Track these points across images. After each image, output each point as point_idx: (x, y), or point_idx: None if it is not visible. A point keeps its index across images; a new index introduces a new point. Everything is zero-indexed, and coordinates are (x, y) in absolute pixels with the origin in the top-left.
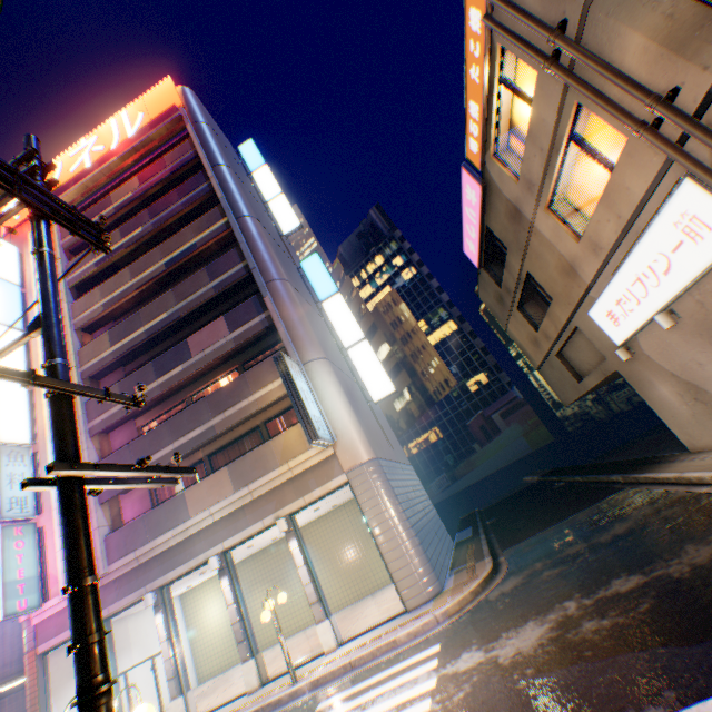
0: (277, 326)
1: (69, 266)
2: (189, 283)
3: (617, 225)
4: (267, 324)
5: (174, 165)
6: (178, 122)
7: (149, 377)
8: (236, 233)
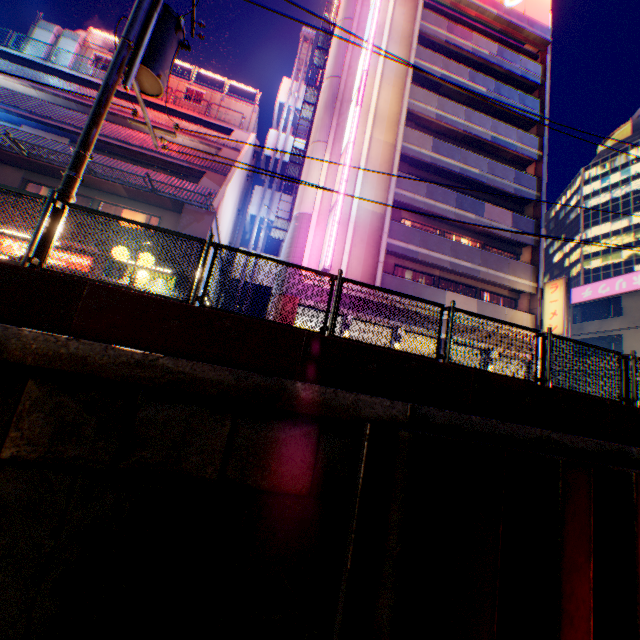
0: (540, 252)
1: (418, 49)
2: (500, 168)
3: None
4: (533, 244)
5: (524, 71)
6: (543, 44)
7: (450, 201)
8: (543, 170)
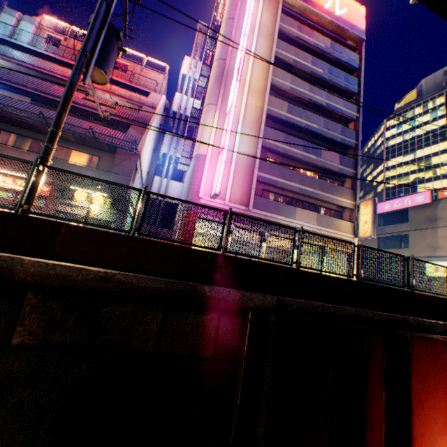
0: (357, 181)
1: (278, 42)
2: (332, 124)
3: None
4: (352, 176)
5: (348, 59)
6: (359, 41)
7: (299, 147)
8: (359, 126)
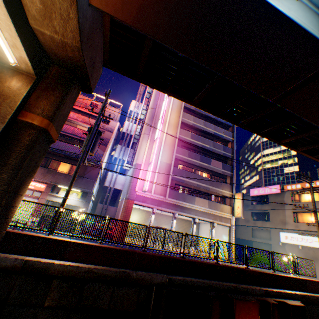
0: (233, 179)
1: None
2: (217, 145)
3: (306, 229)
4: (230, 176)
5: None
6: None
7: (197, 158)
8: (234, 146)
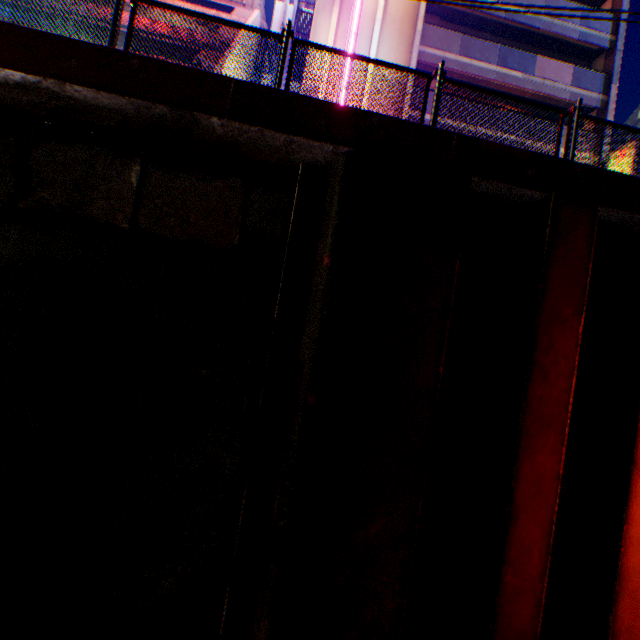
0: (607, 116)
1: None
2: (562, 6)
3: None
4: (598, 107)
5: None
6: None
7: (490, 57)
8: (624, 3)
